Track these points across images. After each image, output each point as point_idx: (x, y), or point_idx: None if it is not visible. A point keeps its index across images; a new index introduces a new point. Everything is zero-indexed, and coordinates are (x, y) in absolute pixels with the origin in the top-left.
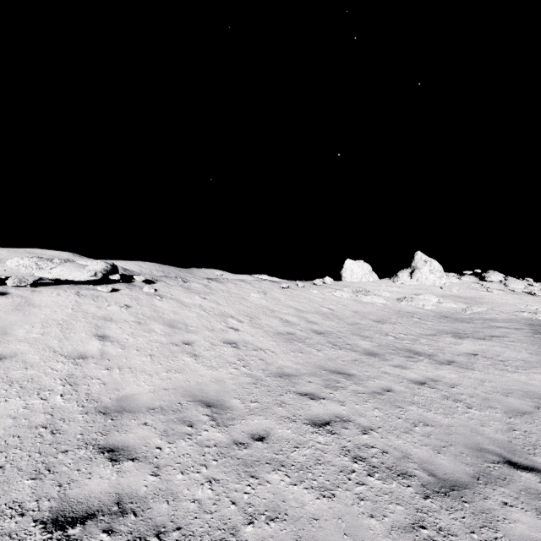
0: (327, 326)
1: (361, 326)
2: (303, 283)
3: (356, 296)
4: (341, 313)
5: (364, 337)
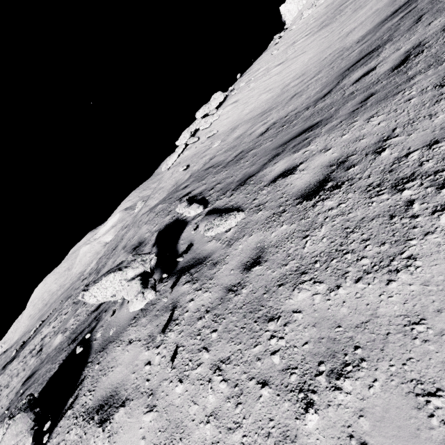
0: (324, 19)
1: (337, 5)
2: (279, 37)
3: (314, 7)
4: (321, 14)
5: (345, 3)
